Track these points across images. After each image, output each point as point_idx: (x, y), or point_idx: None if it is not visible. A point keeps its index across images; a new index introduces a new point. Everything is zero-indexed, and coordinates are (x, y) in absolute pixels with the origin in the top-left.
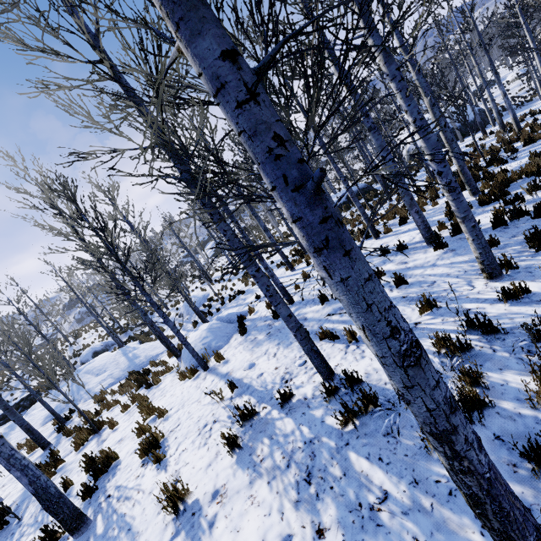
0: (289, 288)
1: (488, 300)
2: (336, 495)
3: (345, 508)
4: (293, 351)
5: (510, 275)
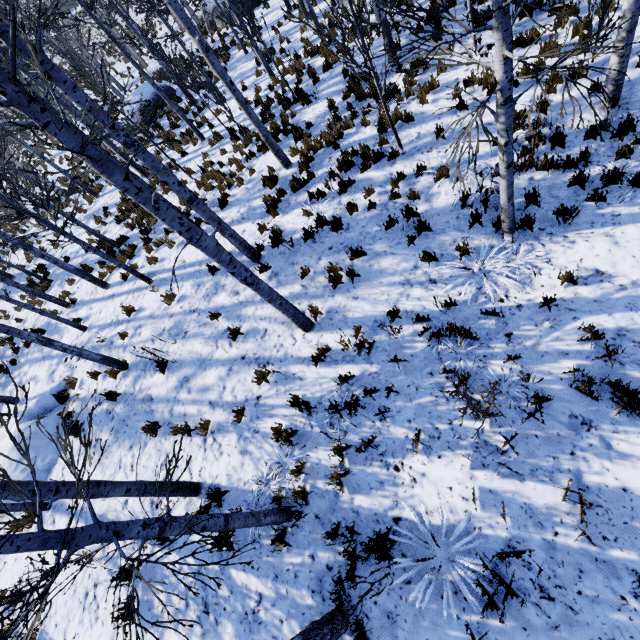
0: (113, 334)
1: (306, 360)
2: (229, 614)
3: (237, 621)
4: (152, 457)
5: (319, 324)
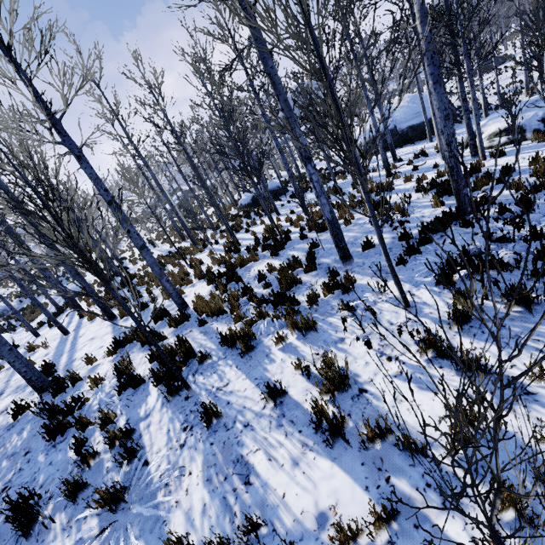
0: None
1: None
2: None
3: None
4: None
5: None
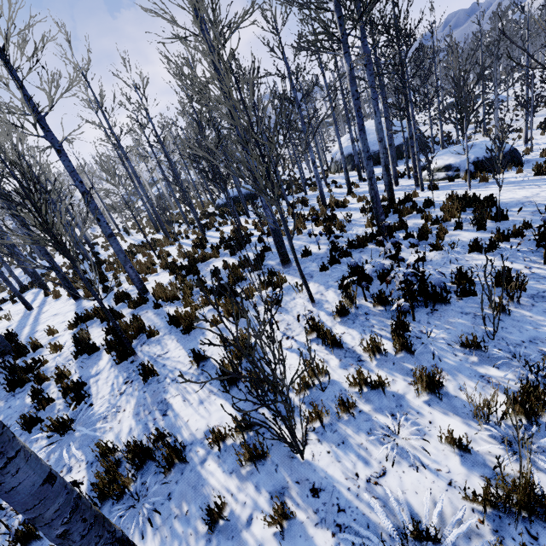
0: None
1: None
2: None
3: None
4: None
5: None
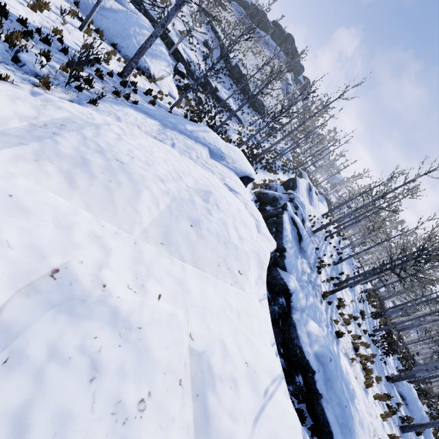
0: None
1: None
2: None
3: None
4: None
5: None
